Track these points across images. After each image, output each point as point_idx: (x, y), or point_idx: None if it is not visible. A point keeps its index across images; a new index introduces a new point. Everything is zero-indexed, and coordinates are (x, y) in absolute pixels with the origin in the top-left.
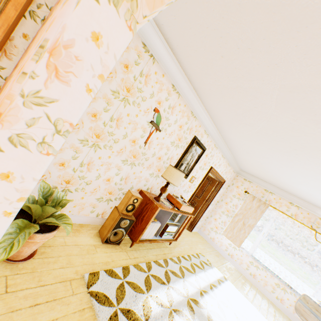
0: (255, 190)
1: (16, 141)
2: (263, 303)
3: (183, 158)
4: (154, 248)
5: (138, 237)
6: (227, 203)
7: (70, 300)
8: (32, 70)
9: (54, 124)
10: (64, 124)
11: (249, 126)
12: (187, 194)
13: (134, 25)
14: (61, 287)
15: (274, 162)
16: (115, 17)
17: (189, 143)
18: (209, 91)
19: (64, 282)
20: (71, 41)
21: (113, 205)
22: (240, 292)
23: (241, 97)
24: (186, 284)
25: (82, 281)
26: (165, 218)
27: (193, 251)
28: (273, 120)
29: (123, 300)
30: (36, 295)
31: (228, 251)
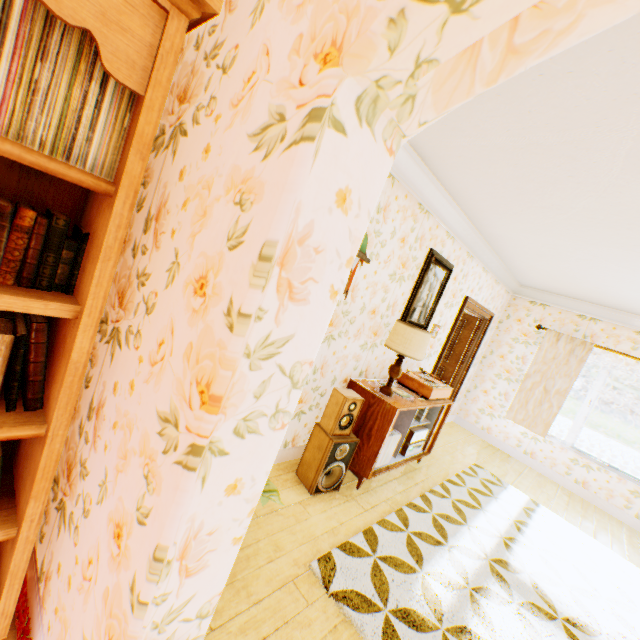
0: (558, 320)
1: (242, 429)
2: (614, 532)
3: (416, 299)
4: (396, 478)
5: (369, 470)
6: (503, 357)
7: (309, 616)
8: (258, 306)
9: (289, 376)
10: (302, 368)
11: (550, 209)
12: (429, 360)
13: (397, 142)
14: (285, 597)
15: (604, 266)
16: (369, 145)
17: (421, 265)
18: (459, 159)
19: (286, 586)
20: (308, 226)
21: (308, 420)
22: (568, 522)
23: (537, 162)
24: (475, 534)
25: (310, 576)
26: (404, 420)
27: (461, 464)
28: (612, 194)
29: (388, 595)
30: (255, 622)
31: (524, 447)
